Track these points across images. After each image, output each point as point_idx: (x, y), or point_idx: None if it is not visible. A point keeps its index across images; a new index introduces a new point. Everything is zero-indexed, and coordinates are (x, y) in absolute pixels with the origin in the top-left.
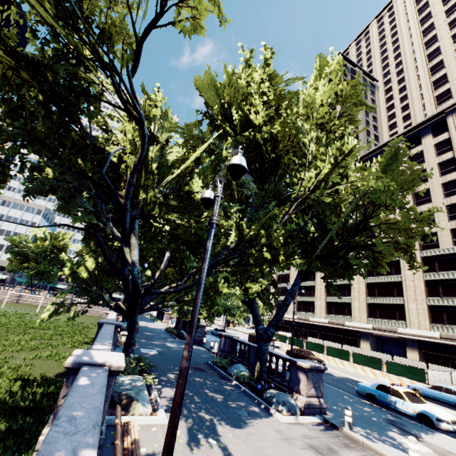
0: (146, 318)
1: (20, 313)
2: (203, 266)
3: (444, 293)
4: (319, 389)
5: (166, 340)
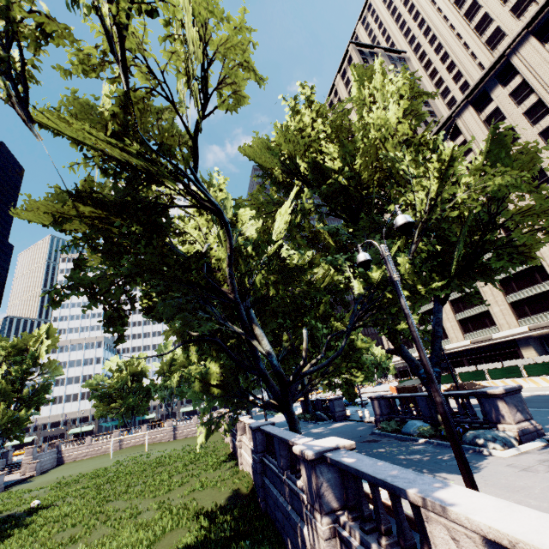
0: (261, 416)
1: (134, 458)
2: (409, 321)
3: None
4: (524, 411)
5: (307, 428)
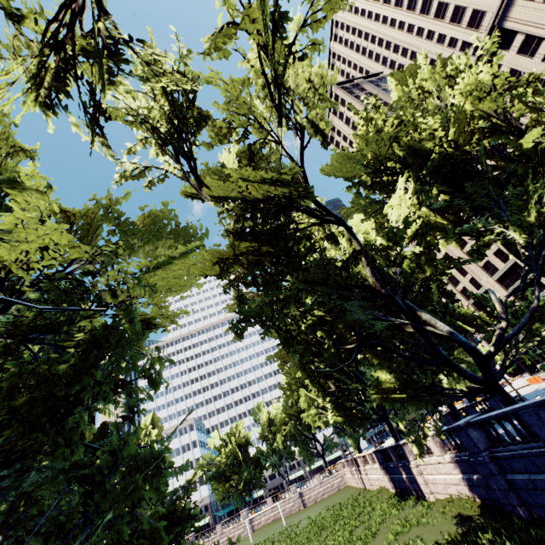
0: None
1: (281, 532)
2: None
3: None
4: None
5: None
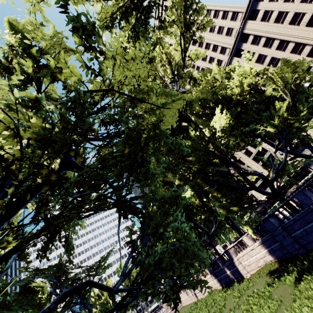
0: None
1: None
2: None
3: (312, 115)
4: None
5: None
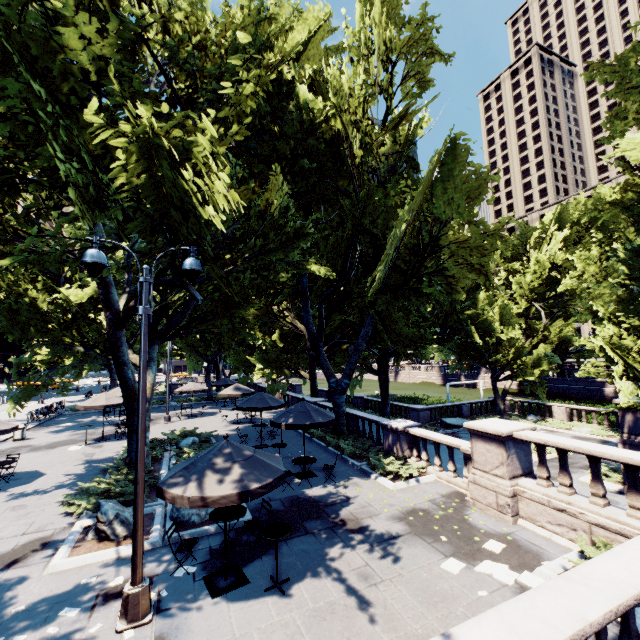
0: None
1: None
2: None
3: None
4: None
5: None
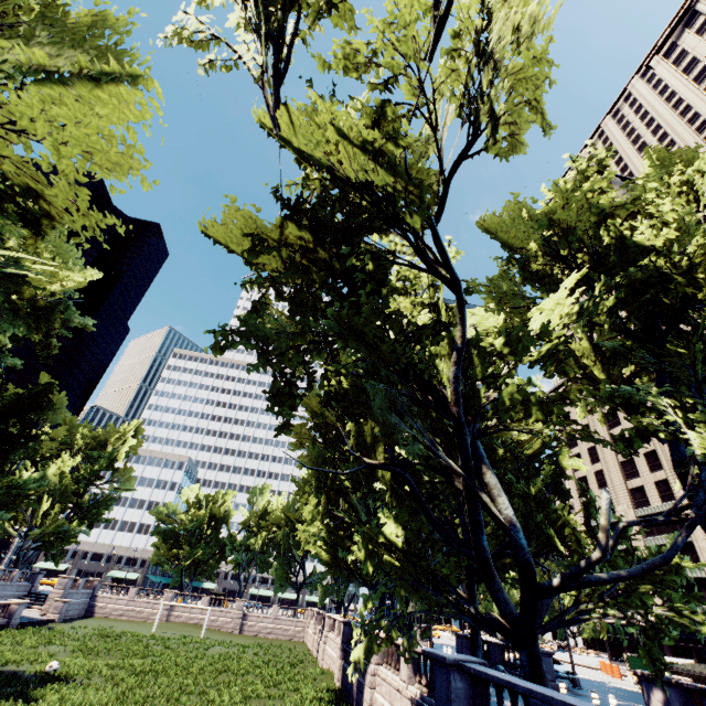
0: None
1: (187, 642)
2: None
3: None
4: None
5: None
